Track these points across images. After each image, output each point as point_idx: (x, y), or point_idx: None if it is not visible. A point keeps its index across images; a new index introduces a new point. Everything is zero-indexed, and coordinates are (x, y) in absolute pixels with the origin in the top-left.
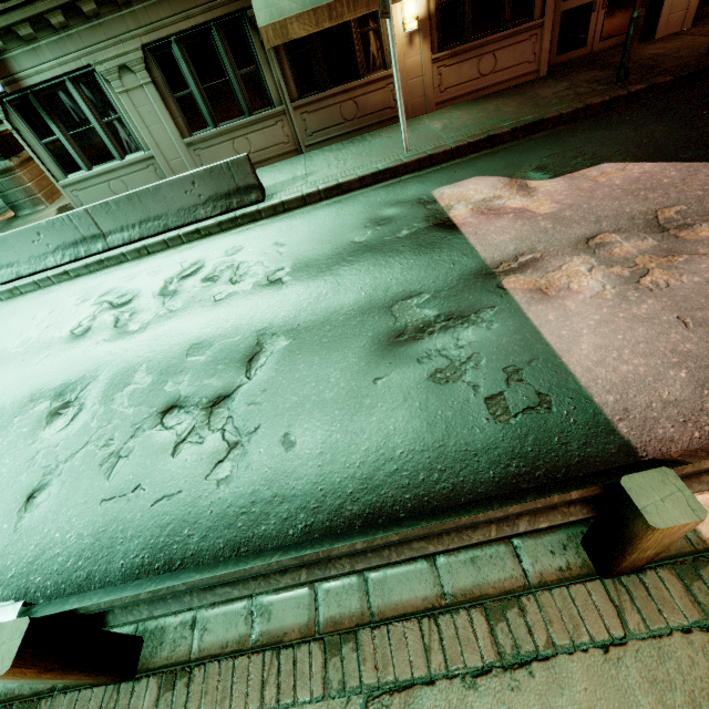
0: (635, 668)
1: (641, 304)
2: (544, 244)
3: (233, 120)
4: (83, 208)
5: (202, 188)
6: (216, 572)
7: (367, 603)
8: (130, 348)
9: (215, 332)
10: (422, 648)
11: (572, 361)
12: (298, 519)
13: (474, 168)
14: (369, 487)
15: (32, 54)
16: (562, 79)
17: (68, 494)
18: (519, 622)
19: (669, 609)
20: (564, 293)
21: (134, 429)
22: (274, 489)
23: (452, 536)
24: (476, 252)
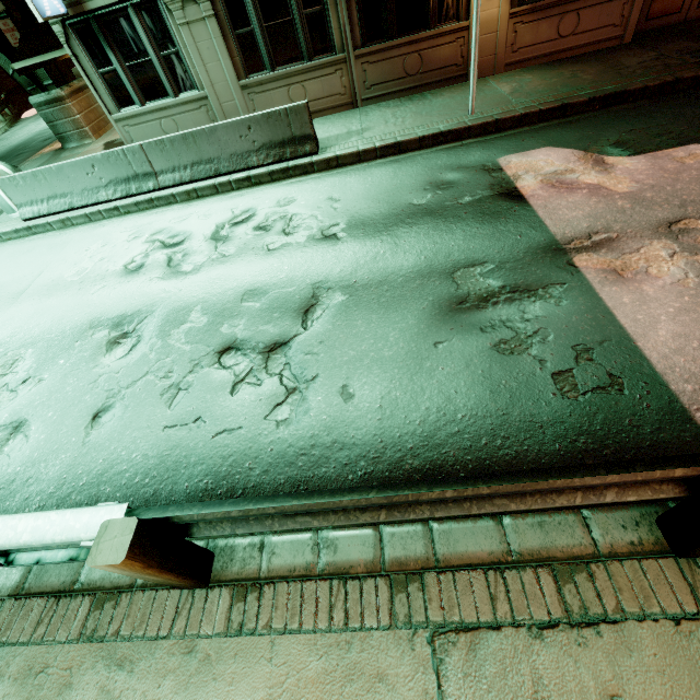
0: None
1: None
2: (621, 224)
3: (291, 64)
4: (138, 144)
5: (257, 134)
6: (313, 500)
7: (432, 549)
8: (184, 288)
9: (269, 281)
10: (488, 597)
11: (647, 346)
12: (358, 466)
13: (545, 138)
14: (430, 445)
15: None
16: (649, 47)
17: (131, 418)
18: (587, 585)
19: None
20: (641, 276)
21: (192, 365)
22: (333, 435)
23: (536, 498)
24: (546, 225)
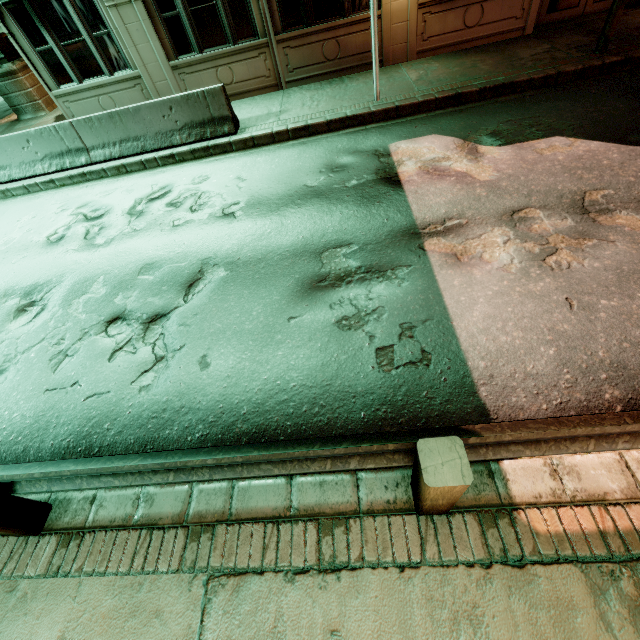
0: (419, 587)
1: (539, 281)
2: (473, 211)
3: (217, 47)
4: (68, 121)
5: (178, 115)
6: (87, 466)
7: (229, 504)
8: (93, 260)
9: (167, 256)
10: (262, 546)
11: (460, 326)
12: (197, 428)
13: (434, 126)
14: (260, 411)
15: None
16: (545, 40)
17: (20, 381)
18: (342, 538)
19: (462, 547)
20: (475, 261)
21: (83, 333)
22: (183, 401)
23: (294, 464)
24: (411, 210)
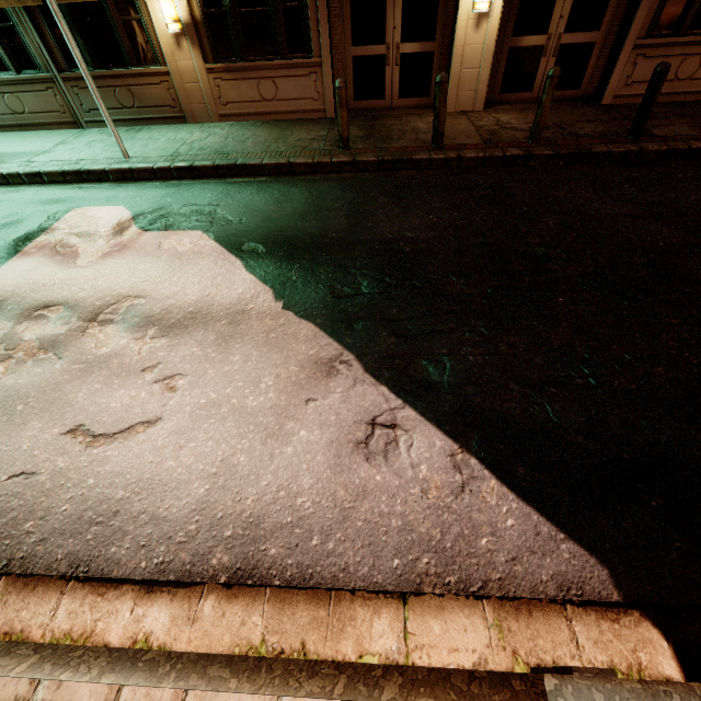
0: None
1: None
2: (18, 299)
3: (0, 73)
4: None
5: None
6: None
7: None
8: None
9: None
10: None
11: None
12: None
13: (136, 196)
14: None
15: None
16: (331, 126)
17: None
18: None
19: None
20: None
21: None
22: None
23: None
24: None
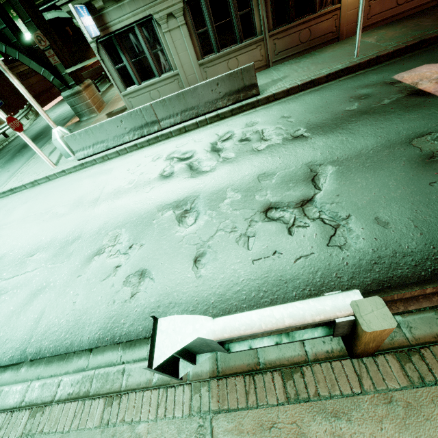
0: None
1: None
2: None
3: (229, 47)
4: (149, 104)
5: (222, 88)
6: None
7: None
8: (211, 180)
9: (272, 167)
10: None
11: None
12: (427, 265)
13: (419, 60)
14: None
15: (118, 10)
16: None
17: (223, 258)
18: None
19: None
20: None
21: (248, 221)
22: (391, 249)
23: None
24: None
